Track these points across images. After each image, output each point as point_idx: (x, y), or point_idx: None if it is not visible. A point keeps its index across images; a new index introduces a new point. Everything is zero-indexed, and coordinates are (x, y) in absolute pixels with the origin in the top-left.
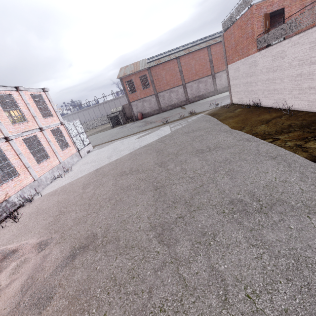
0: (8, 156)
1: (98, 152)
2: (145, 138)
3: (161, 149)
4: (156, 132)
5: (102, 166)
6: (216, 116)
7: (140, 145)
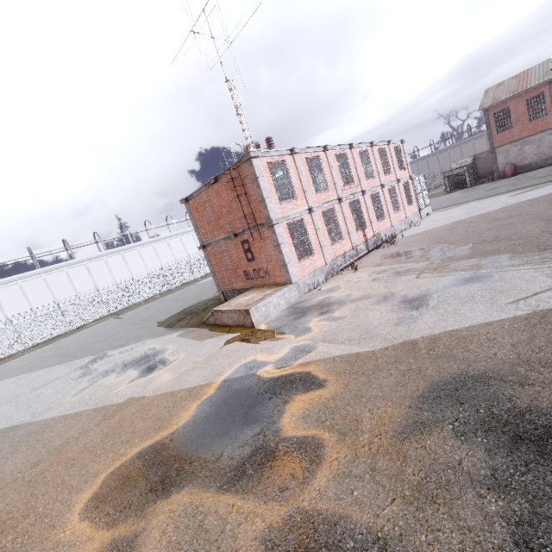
0: (381, 201)
1: (445, 213)
2: (526, 195)
3: None
4: (548, 186)
5: (462, 219)
6: None
7: (519, 201)
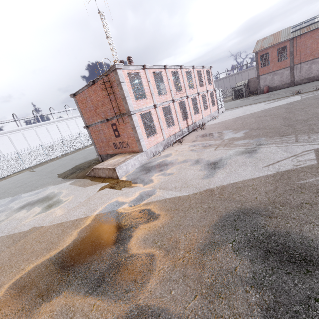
0: (197, 103)
1: (232, 112)
2: (274, 104)
3: (290, 107)
4: (285, 99)
5: (240, 116)
6: None
7: (270, 107)
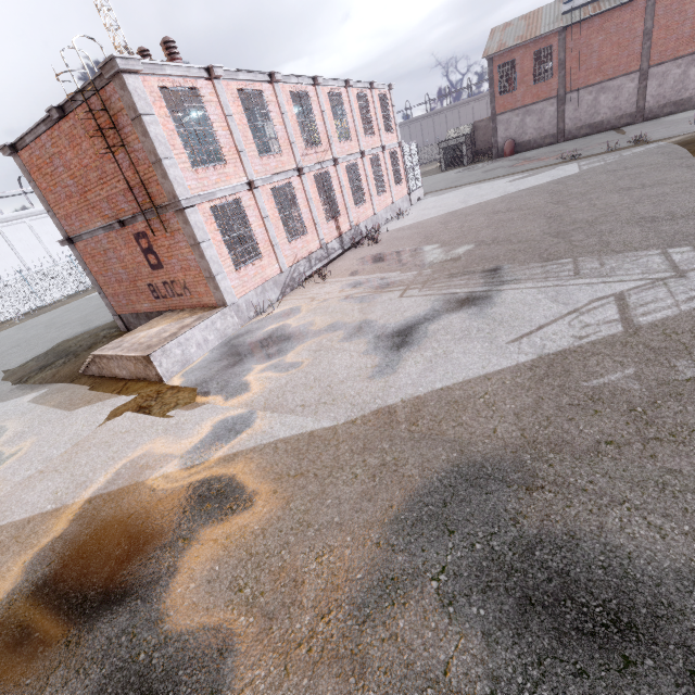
0: (361, 177)
1: (439, 199)
2: (525, 181)
3: (558, 190)
4: (547, 172)
5: (457, 210)
6: (690, 145)
7: (518, 189)
